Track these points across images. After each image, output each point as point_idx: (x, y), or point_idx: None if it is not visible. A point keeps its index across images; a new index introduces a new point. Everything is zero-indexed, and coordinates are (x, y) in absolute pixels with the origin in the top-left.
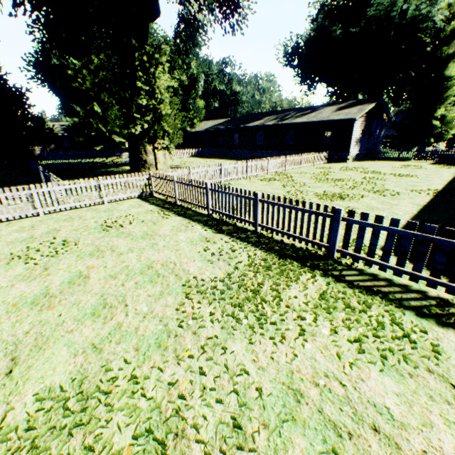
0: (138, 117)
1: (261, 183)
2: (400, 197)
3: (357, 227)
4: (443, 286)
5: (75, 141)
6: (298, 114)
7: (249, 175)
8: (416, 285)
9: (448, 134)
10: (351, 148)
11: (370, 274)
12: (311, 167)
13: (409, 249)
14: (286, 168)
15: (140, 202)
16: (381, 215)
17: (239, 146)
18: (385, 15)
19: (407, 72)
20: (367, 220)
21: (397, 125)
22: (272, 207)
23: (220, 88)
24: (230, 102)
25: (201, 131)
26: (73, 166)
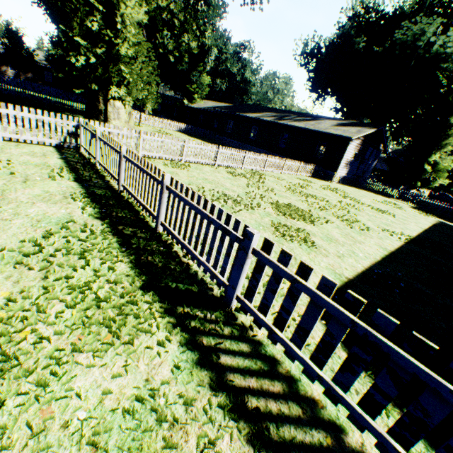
0: (86, 45)
1: (226, 175)
2: (369, 234)
3: (299, 260)
4: (377, 437)
5: (58, 77)
6: (298, 118)
7: (219, 164)
8: (333, 406)
9: (435, 182)
10: (339, 169)
11: (268, 359)
12: (293, 176)
13: (337, 342)
14: (265, 169)
15: (51, 152)
16: (309, 265)
17: (230, 135)
18: (411, 44)
19: (415, 109)
20: (286, 266)
21: (390, 159)
22: (178, 202)
23: (232, 71)
24: (239, 88)
25: (199, 109)
26: (33, 98)
